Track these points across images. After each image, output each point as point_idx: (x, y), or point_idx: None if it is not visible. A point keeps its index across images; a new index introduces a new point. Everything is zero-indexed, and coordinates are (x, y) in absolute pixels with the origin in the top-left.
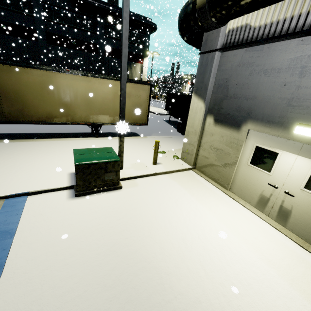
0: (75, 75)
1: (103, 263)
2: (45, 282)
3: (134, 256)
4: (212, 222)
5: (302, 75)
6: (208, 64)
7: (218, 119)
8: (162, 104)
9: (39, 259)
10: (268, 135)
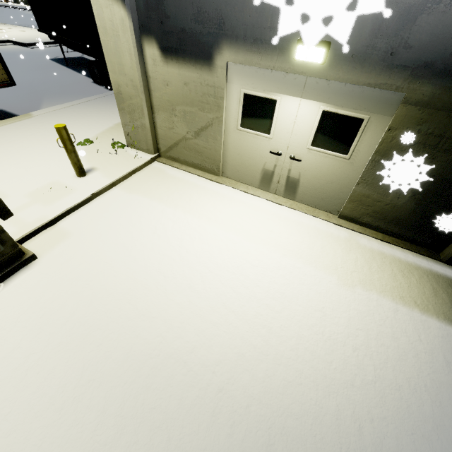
0: None
1: (80, 414)
2: None
3: (129, 364)
4: (217, 238)
5: None
6: None
7: (168, 47)
8: (27, 14)
9: None
10: (258, 70)
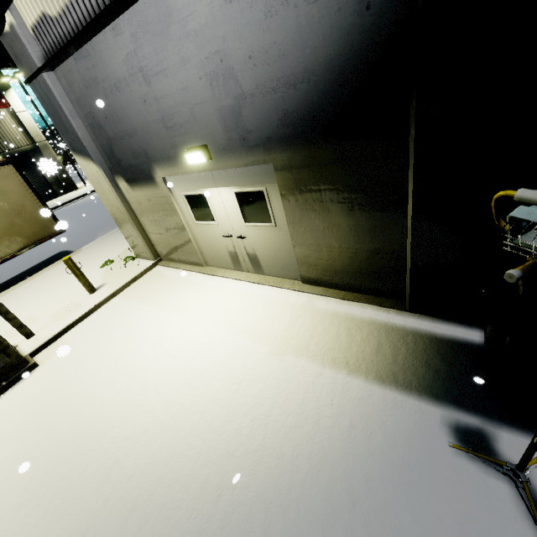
0: None
1: (14, 483)
2: None
3: (62, 443)
4: (176, 326)
5: (148, 82)
6: (50, 99)
7: (129, 179)
8: None
9: None
10: (183, 176)
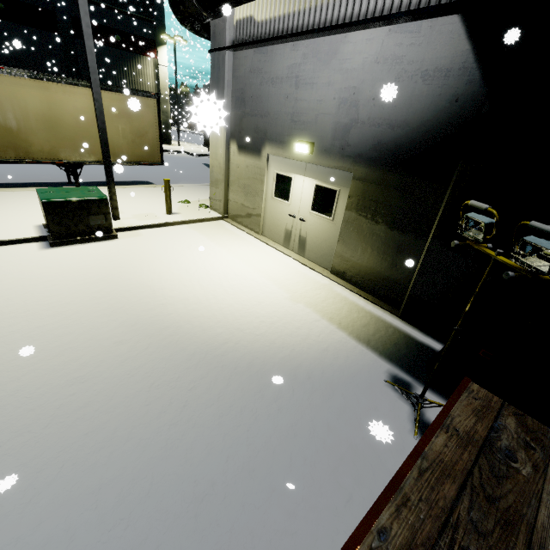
0: (16, 77)
1: (92, 287)
2: (27, 299)
3: (127, 282)
4: (226, 258)
5: (297, 86)
6: (220, 68)
7: (241, 145)
8: None
9: (15, 288)
10: (283, 159)
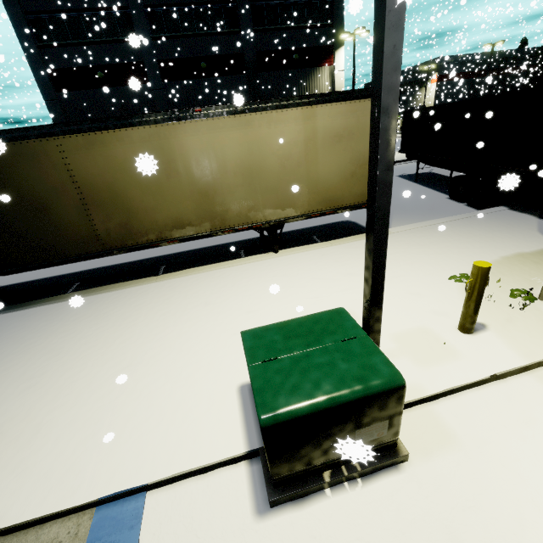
0: (214, 119)
1: None
2: None
3: None
4: None
5: None
6: None
7: None
8: None
9: None
10: None
